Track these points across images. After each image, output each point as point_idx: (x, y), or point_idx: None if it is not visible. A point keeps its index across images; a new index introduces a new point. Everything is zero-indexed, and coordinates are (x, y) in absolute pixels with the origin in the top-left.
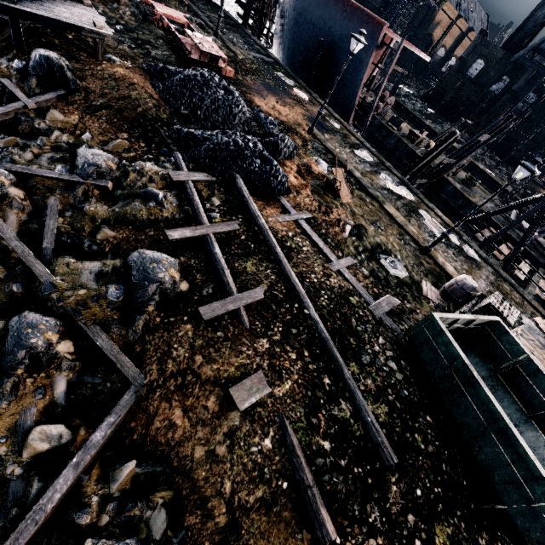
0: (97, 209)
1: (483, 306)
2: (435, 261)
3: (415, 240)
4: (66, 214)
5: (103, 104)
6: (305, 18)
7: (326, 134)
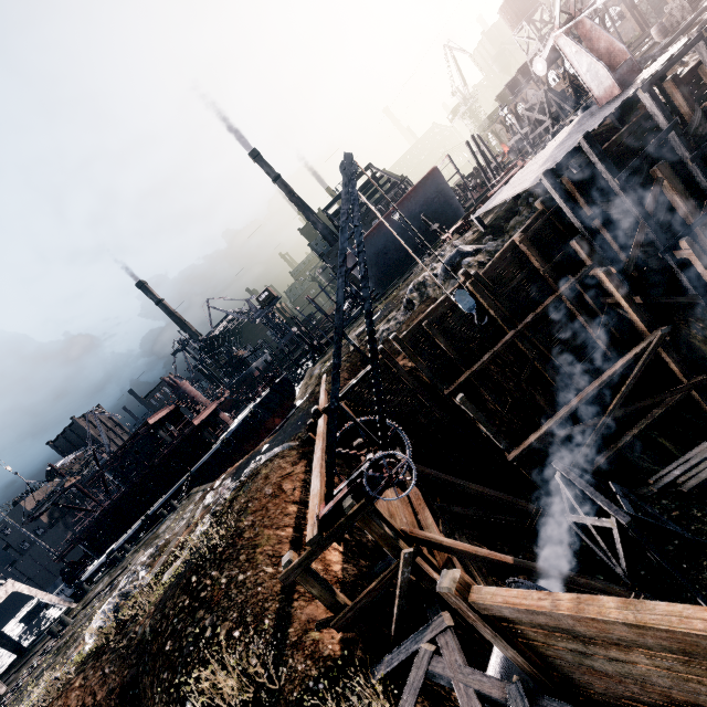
0: None
1: None
2: None
3: None
4: None
5: None
6: (390, 242)
7: None
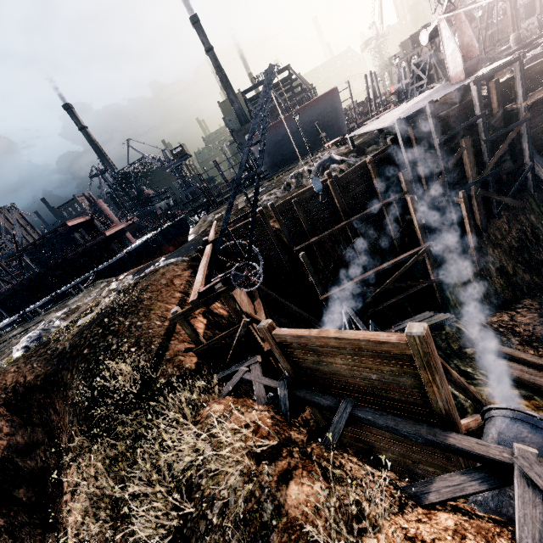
0: None
1: (537, 18)
2: None
3: None
4: None
5: None
6: (287, 137)
7: None
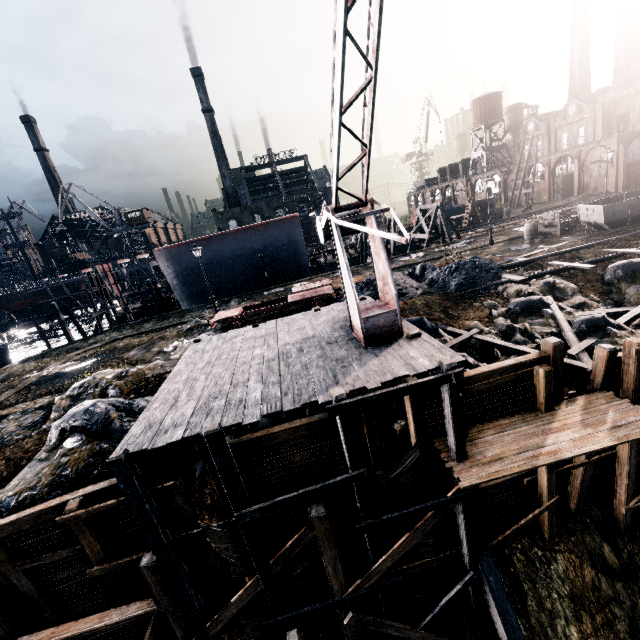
0: (576, 299)
1: (559, 216)
2: (496, 243)
3: (480, 247)
4: (587, 310)
5: (441, 313)
6: (217, 262)
7: (363, 273)
